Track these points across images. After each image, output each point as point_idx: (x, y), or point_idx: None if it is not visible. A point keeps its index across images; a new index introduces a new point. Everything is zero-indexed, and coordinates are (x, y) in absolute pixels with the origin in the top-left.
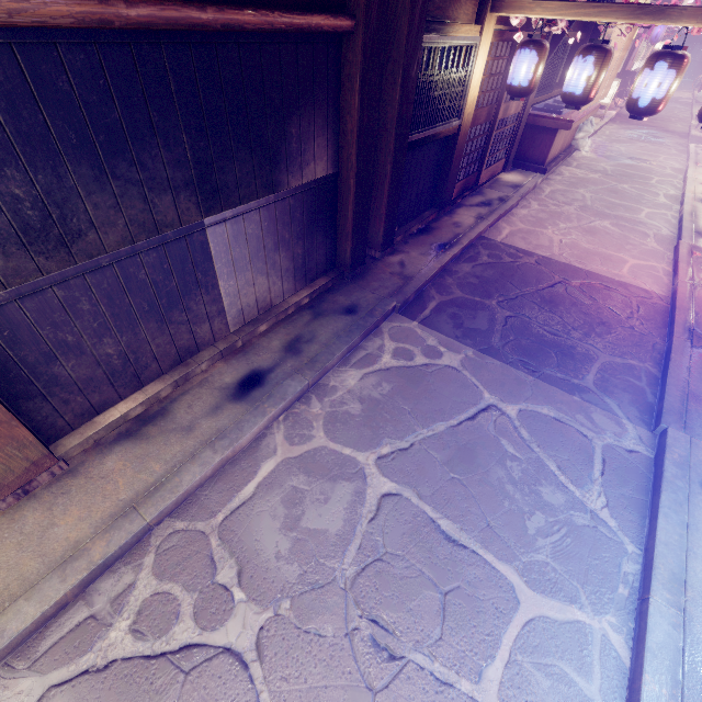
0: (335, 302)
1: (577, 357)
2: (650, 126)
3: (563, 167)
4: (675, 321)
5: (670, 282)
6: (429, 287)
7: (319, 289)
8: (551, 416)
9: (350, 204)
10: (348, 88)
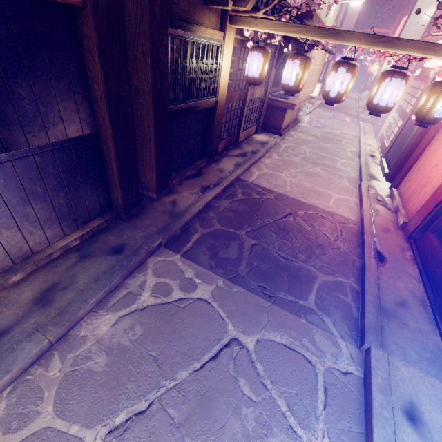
0: (105, 242)
1: (302, 278)
2: (339, 110)
3: (292, 131)
4: (365, 243)
5: (359, 210)
6: (195, 221)
7: (92, 230)
8: (282, 343)
9: (113, 159)
10: (90, 59)
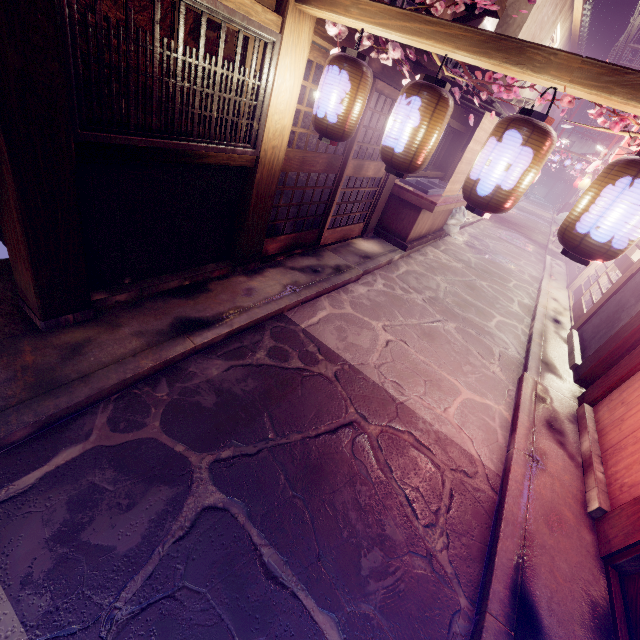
0: None
1: None
2: (518, 231)
3: (430, 247)
4: (496, 560)
5: (506, 442)
6: (103, 406)
7: None
8: None
9: None
10: None
